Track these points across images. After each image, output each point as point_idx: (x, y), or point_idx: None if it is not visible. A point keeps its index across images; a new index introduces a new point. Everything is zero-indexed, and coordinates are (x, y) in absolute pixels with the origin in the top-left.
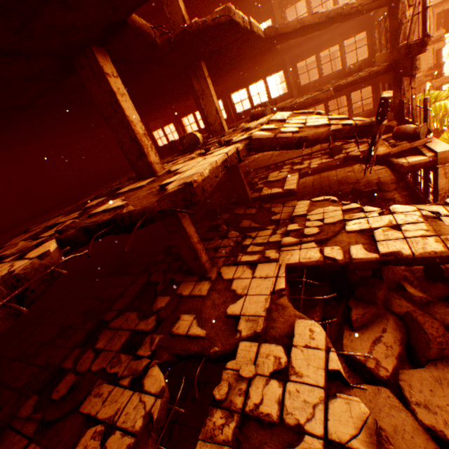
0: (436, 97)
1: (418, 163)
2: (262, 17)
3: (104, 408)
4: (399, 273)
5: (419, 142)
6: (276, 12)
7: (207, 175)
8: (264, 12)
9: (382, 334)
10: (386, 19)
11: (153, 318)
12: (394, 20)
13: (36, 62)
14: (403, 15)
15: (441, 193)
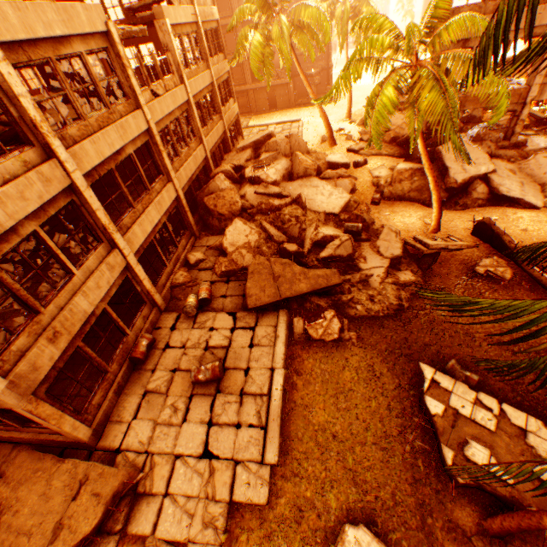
0: (254, 2)
1: (145, 17)
2: None
3: None
4: (110, 88)
5: (149, 0)
6: None
7: None
8: None
9: (51, 93)
10: None
11: None
12: None
13: None
14: None
15: (165, 48)
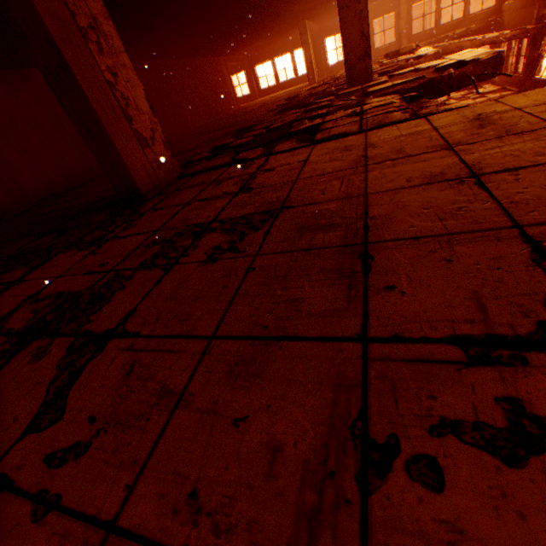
0: None
1: None
2: (385, 9)
3: None
4: None
5: None
6: (402, 7)
7: None
8: (389, 3)
9: None
10: (526, 48)
11: None
12: (534, 51)
13: None
14: (543, 48)
15: None
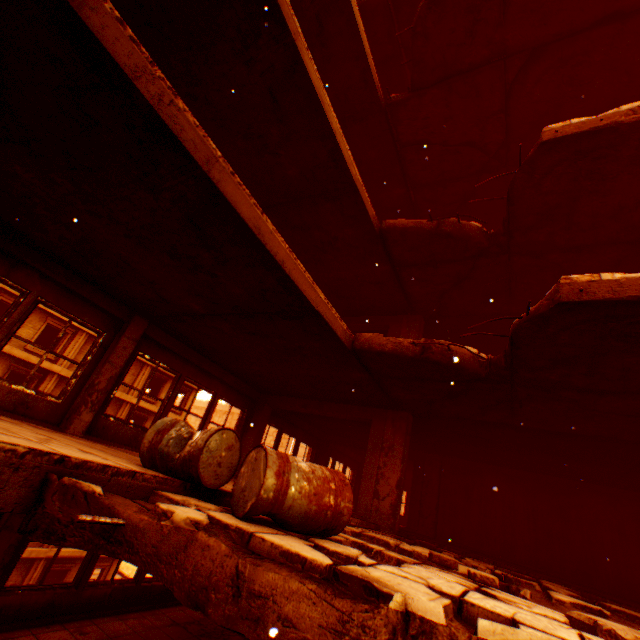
0: None
1: None
2: None
3: (422, 547)
4: None
5: None
6: None
7: (610, 279)
8: None
9: None
10: None
11: (570, 592)
12: None
13: (601, 254)
14: None
15: None
